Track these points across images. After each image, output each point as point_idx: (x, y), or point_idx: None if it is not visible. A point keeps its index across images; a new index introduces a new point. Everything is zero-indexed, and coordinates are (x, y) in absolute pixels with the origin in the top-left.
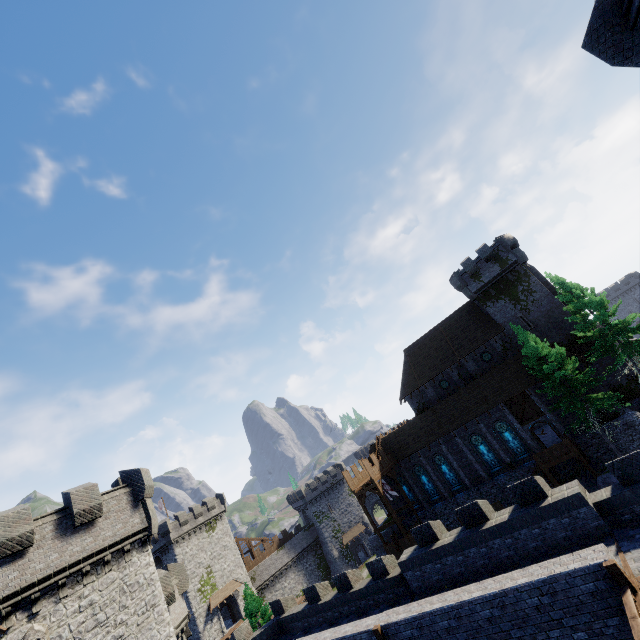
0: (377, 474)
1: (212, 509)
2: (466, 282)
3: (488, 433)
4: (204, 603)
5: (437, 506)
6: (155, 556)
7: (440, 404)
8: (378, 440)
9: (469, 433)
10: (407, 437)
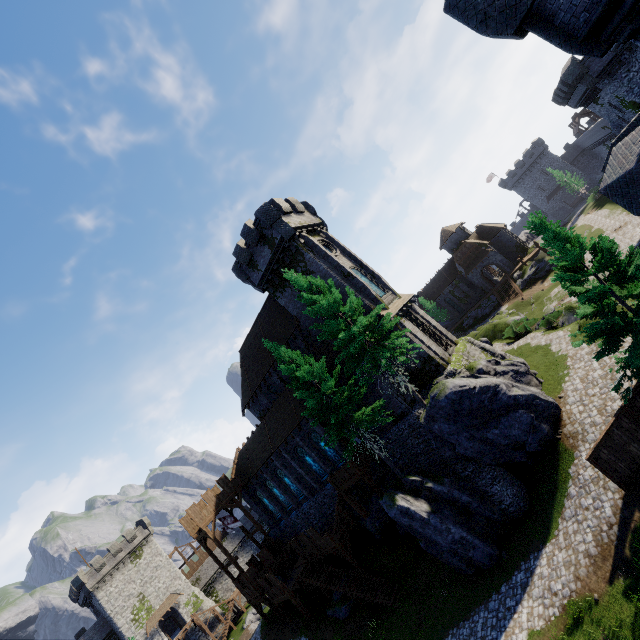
0: (209, 516)
1: (133, 539)
2: (247, 274)
3: (305, 446)
4: (141, 629)
5: (292, 516)
6: (88, 601)
7: (268, 415)
8: (236, 455)
9: (293, 446)
10: (252, 453)
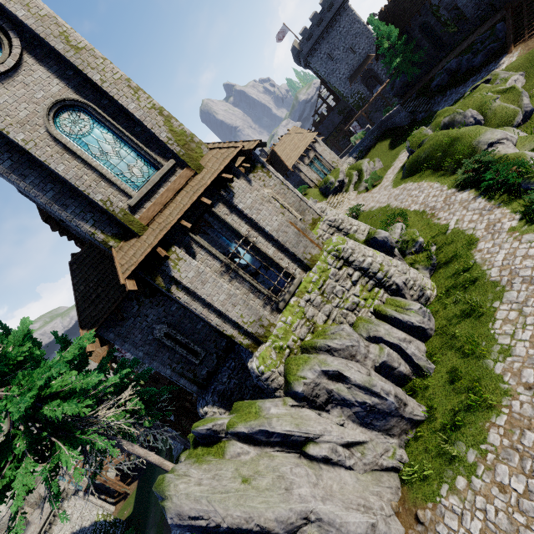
0: (104, 352)
1: None
2: None
3: None
4: None
5: None
6: None
7: None
8: None
9: None
10: None
